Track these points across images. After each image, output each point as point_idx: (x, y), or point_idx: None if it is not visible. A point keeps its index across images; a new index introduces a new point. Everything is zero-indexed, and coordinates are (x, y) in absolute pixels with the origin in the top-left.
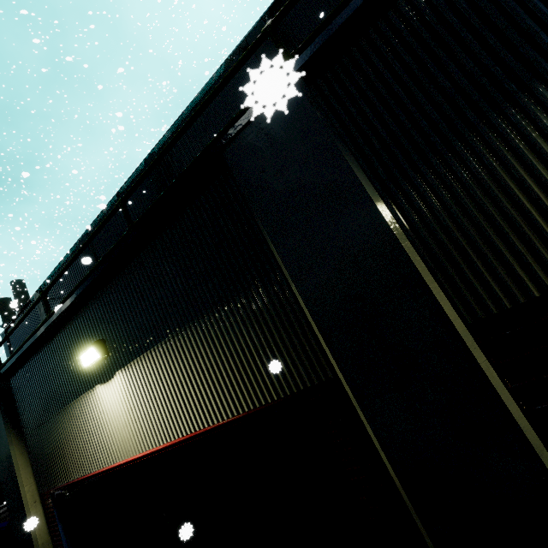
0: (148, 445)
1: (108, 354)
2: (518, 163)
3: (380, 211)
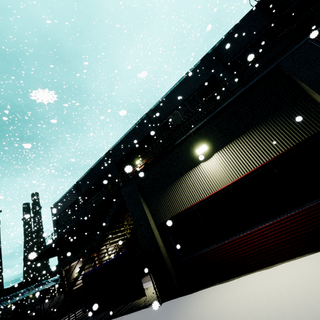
0: (235, 177)
1: (209, 148)
2: None
3: None
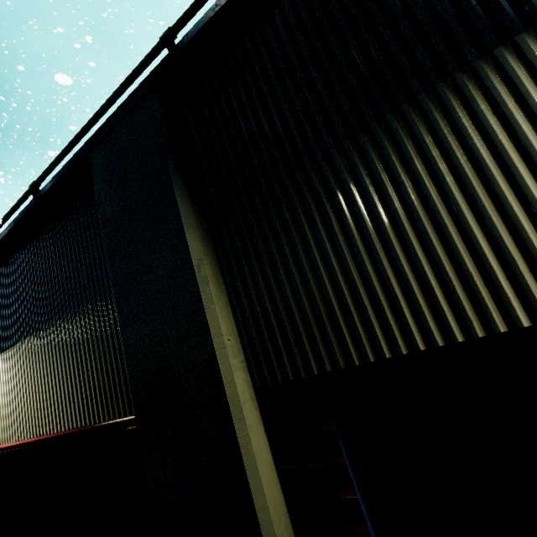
0: (5, 439)
1: None
2: (322, 223)
3: (189, 247)
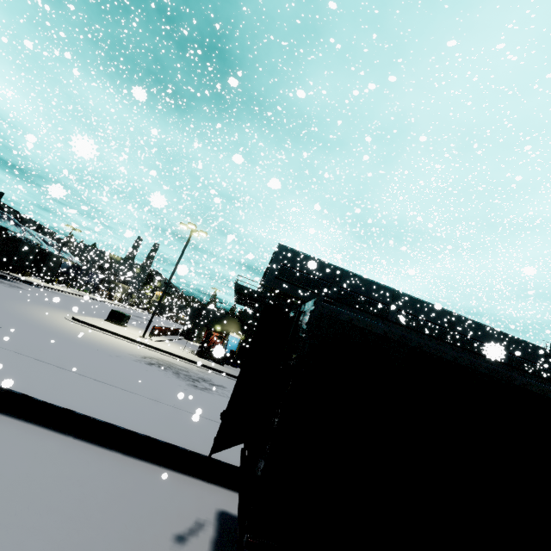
0: None
1: None
2: None
3: None
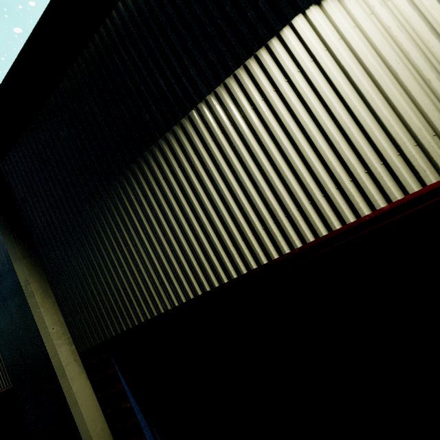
0: None
1: None
2: (91, 251)
3: (17, 274)
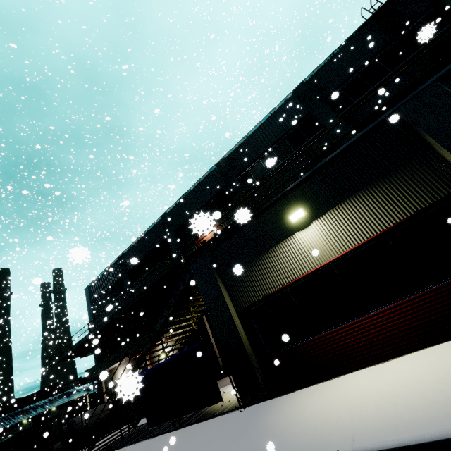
0: (340, 251)
1: (306, 214)
2: None
3: None
